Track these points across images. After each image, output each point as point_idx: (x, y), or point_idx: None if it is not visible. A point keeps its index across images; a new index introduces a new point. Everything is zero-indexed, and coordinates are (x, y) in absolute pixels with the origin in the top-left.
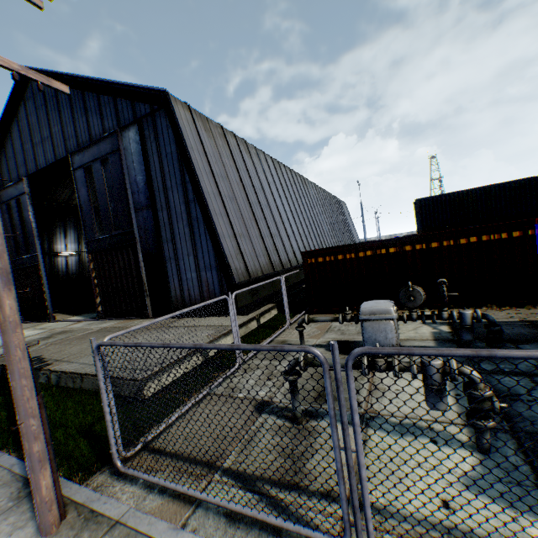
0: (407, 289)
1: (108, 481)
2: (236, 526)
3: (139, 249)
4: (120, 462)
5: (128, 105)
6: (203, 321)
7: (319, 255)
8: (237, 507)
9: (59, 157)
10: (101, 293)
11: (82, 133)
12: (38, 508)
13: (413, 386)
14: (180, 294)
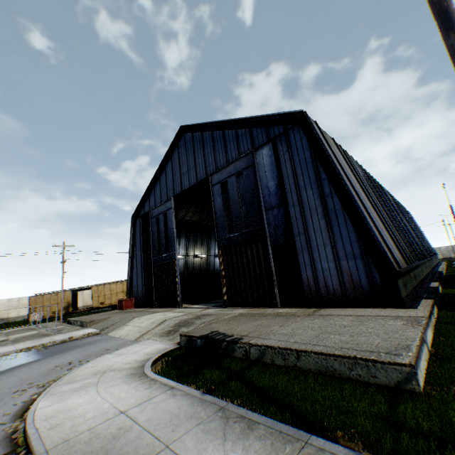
0: None
1: None
2: None
3: (268, 242)
4: None
5: (262, 131)
6: (358, 311)
7: None
8: None
9: (199, 179)
10: (227, 283)
11: (220, 159)
12: None
13: None
14: (313, 284)
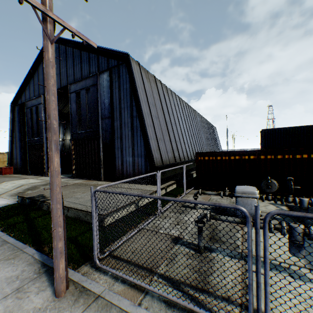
0: (266, 181)
1: (90, 271)
2: (172, 310)
3: (100, 140)
4: (98, 261)
5: (105, 60)
6: (133, 186)
7: (205, 155)
8: (173, 298)
9: (62, 85)
10: (75, 163)
11: (77, 73)
12: (56, 280)
13: (270, 240)
14: (121, 169)
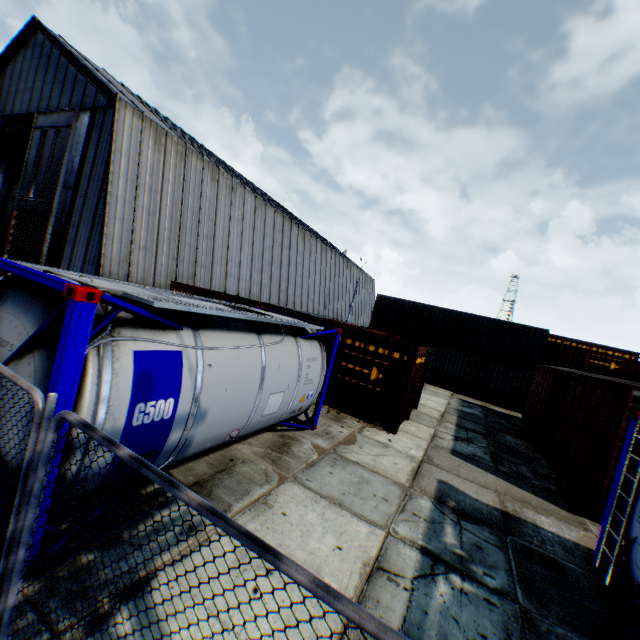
0: None
1: None
2: None
3: (52, 222)
4: None
5: (94, 92)
6: None
7: (182, 289)
8: None
9: (31, 111)
10: (11, 251)
11: (55, 99)
12: None
13: None
14: None
